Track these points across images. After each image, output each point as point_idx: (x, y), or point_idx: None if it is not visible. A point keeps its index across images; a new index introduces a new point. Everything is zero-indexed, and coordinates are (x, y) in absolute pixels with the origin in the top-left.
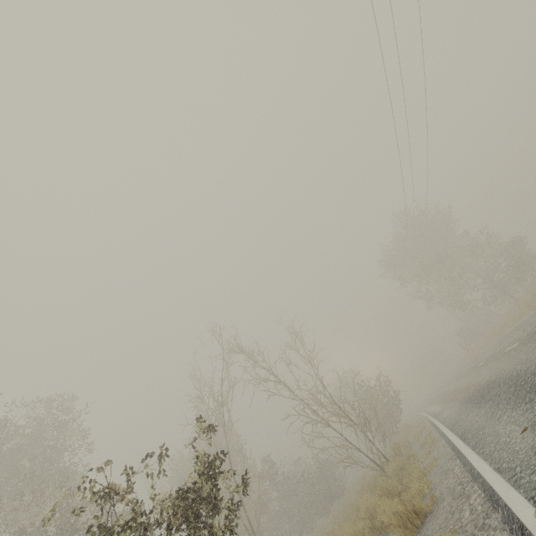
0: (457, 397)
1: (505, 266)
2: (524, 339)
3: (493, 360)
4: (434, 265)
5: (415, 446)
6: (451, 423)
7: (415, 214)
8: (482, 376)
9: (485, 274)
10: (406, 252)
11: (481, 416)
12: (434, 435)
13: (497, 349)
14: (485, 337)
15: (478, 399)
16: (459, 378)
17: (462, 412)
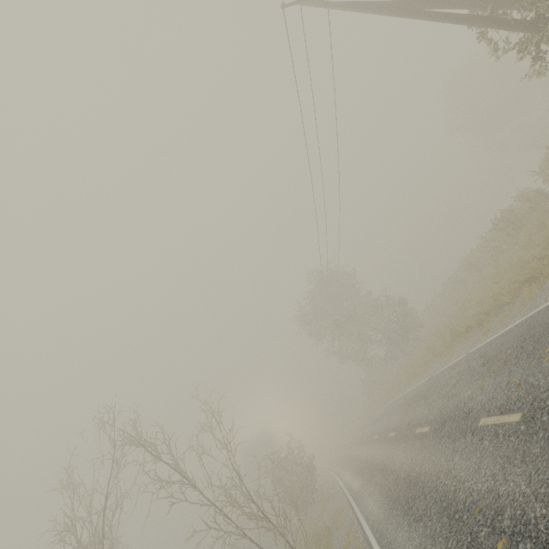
0: (375, 479)
1: (399, 326)
2: (434, 427)
3: (405, 439)
4: (344, 323)
5: (336, 539)
6: (377, 529)
7: (328, 273)
8: (399, 461)
9: (383, 329)
10: (320, 308)
11: (416, 548)
12: (356, 530)
13: (404, 420)
14: (386, 390)
15: (403, 504)
16: (370, 443)
17: (388, 517)
